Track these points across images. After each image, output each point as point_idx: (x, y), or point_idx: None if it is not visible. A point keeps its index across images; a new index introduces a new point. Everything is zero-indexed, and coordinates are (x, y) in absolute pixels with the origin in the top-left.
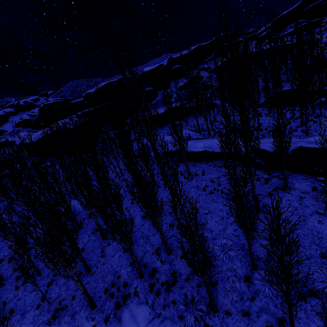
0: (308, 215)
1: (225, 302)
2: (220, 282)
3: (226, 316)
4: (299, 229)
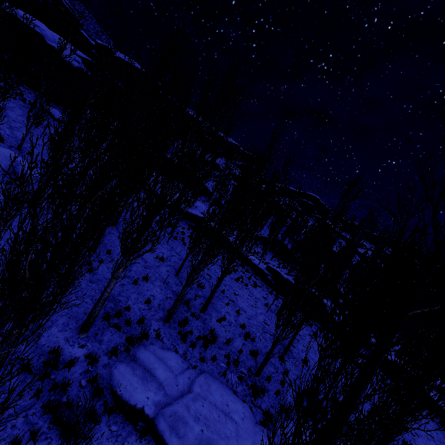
0: (306, 334)
1: (264, 371)
2: (259, 354)
3: (266, 381)
4: (303, 340)
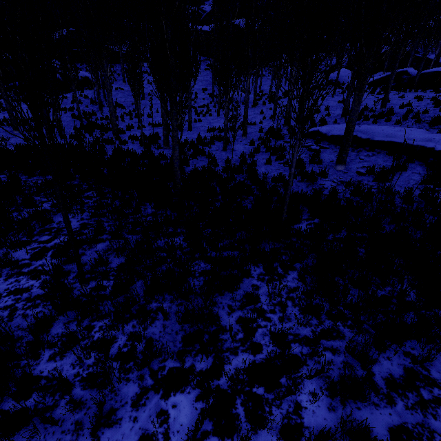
0: None
1: None
2: None
3: None
4: None
